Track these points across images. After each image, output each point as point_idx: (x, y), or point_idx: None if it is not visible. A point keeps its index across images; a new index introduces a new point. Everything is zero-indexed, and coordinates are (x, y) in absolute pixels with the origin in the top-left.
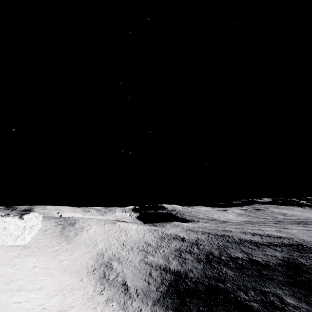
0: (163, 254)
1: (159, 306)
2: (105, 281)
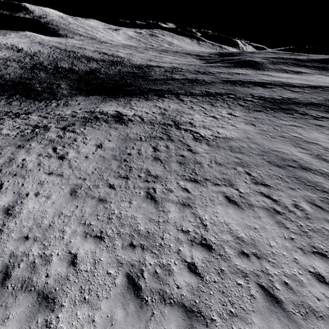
0: None
1: None
2: None
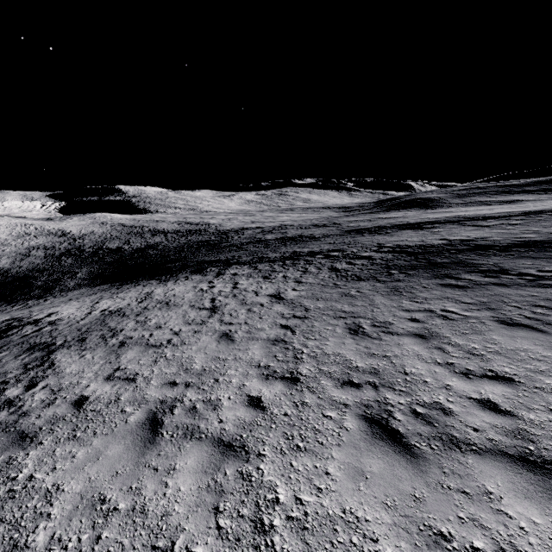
0: None
1: None
2: None
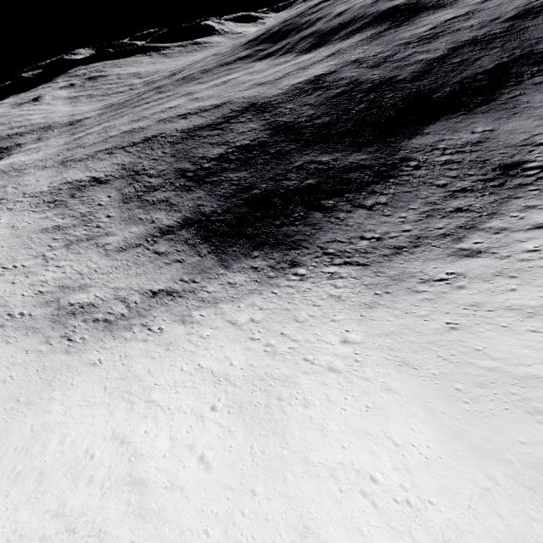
0: (118, 220)
1: (235, 262)
2: (124, 323)
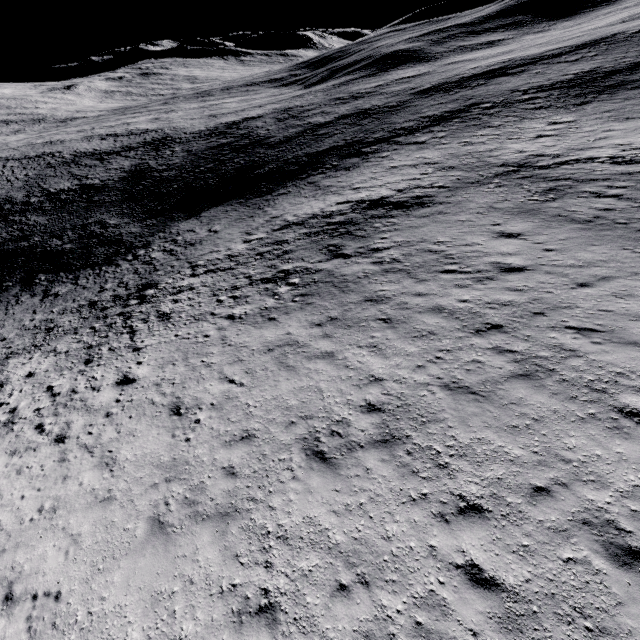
0: None
1: None
2: None
